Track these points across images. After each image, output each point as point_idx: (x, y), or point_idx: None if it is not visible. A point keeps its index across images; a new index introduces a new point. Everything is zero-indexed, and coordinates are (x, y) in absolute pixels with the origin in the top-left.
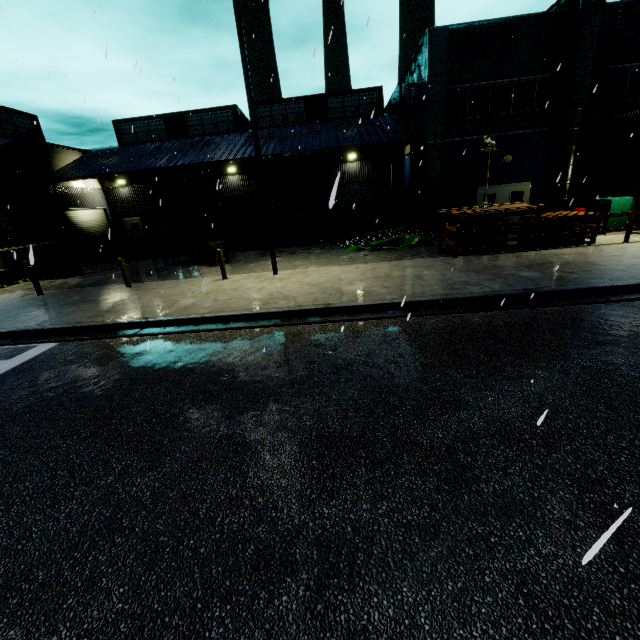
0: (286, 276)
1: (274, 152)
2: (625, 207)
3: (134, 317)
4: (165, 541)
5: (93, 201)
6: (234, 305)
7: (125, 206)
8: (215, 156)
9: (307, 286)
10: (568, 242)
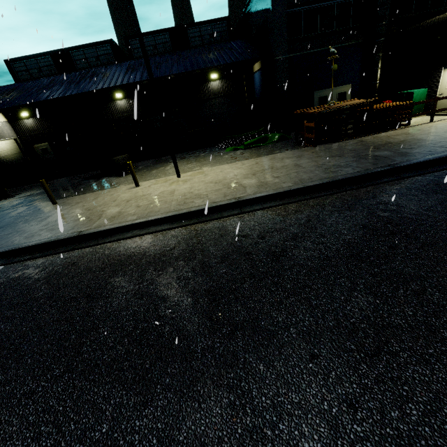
0: (188, 177)
1: (154, 76)
2: (422, 96)
3: (69, 232)
4: None
5: (3, 133)
6: (156, 209)
7: (32, 135)
8: (104, 84)
9: (211, 184)
10: (392, 126)
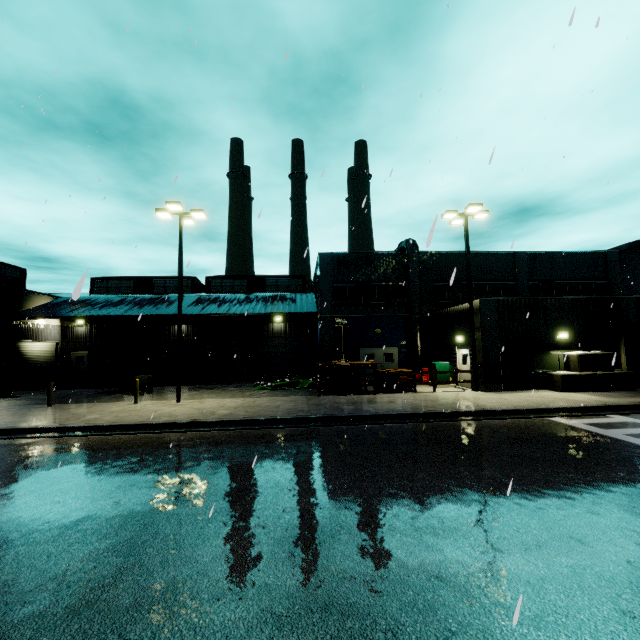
0: (186, 403)
1: (211, 312)
2: (446, 369)
3: (42, 424)
4: (5, 514)
5: (48, 335)
6: (128, 419)
7: (77, 341)
8: (164, 311)
9: (194, 409)
10: (398, 389)
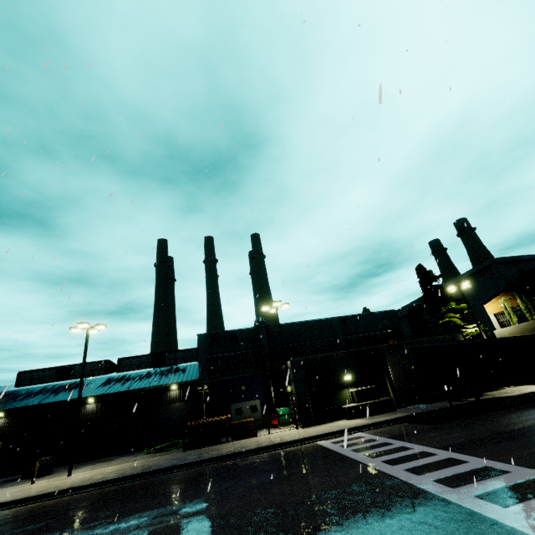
0: (74, 476)
1: (114, 391)
2: (285, 413)
3: None
4: None
5: None
6: (20, 495)
7: None
8: (76, 395)
9: (77, 479)
10: (244, 436)
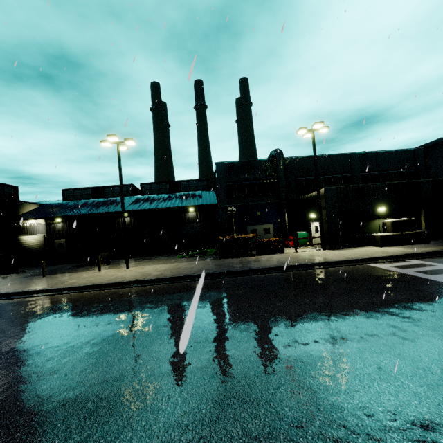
0: (132, 269)
1: (145, 208)
2: (304, 236)
3: (40, 288)
4: (24, 340)
5: (38, 230)
6: (95, 281)
7: (57, 233)
8: (114, 209)
9: (137, 273)
10: (272, 252)
